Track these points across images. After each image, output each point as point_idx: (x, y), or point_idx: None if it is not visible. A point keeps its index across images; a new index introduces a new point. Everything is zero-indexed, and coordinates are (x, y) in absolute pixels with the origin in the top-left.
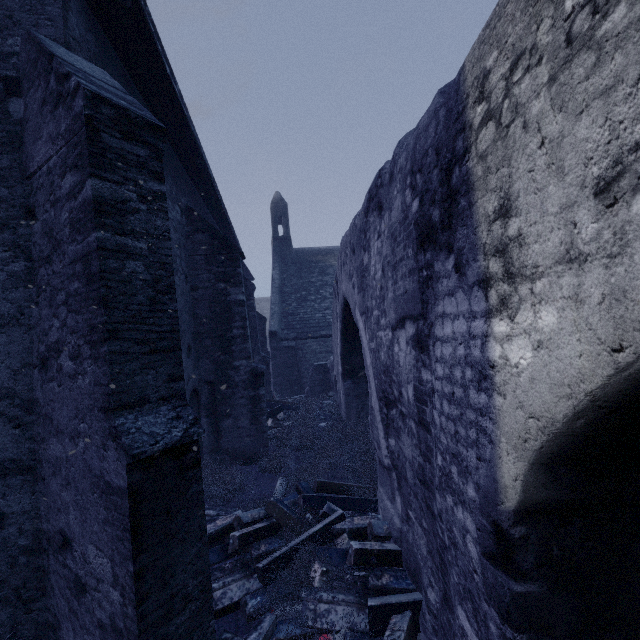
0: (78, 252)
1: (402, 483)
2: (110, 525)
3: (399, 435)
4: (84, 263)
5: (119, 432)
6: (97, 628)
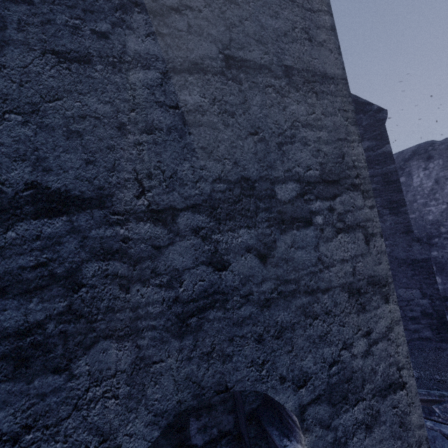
0: (376, 173)
1: (447, 267)
2: (417, 275)
3: (444, 247)
4: (383, 177)
5: (420, 238)
6: (409, 321)
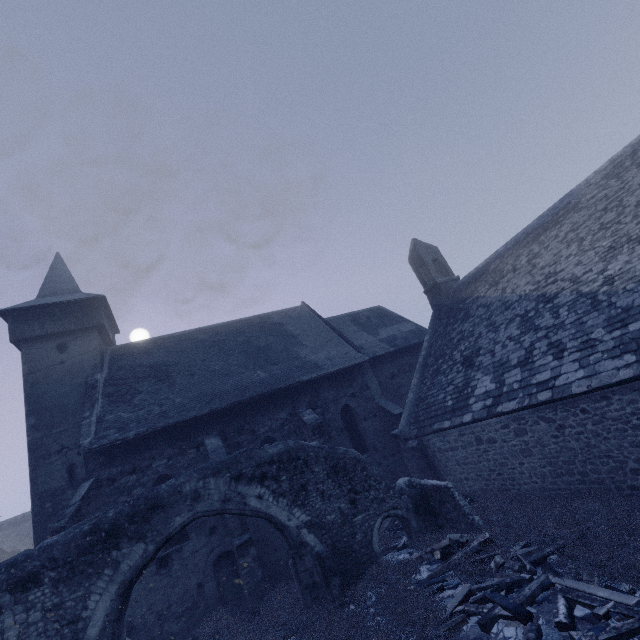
0: None
1: None
2: None
3: None
4: None
5: None
6: None
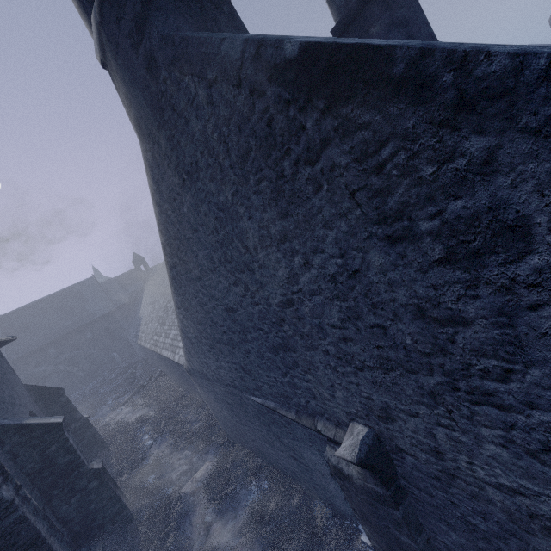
0: None
1: None
2: None
3: None
4: None
5: None
6: None
